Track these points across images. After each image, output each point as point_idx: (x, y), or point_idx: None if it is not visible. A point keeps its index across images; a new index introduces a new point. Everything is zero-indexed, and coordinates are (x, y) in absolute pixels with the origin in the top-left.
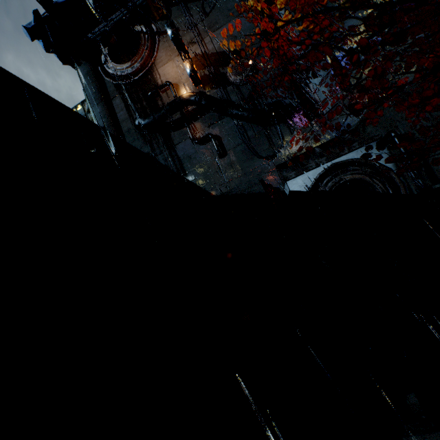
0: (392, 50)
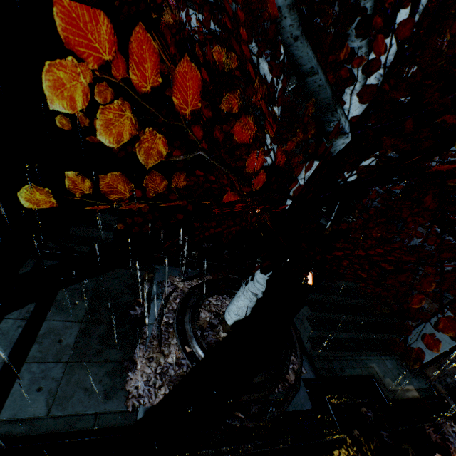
0: None
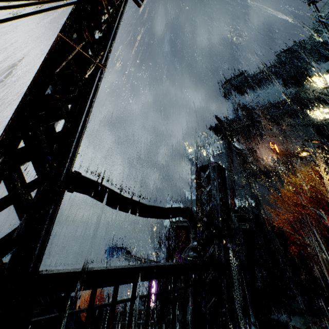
0: None
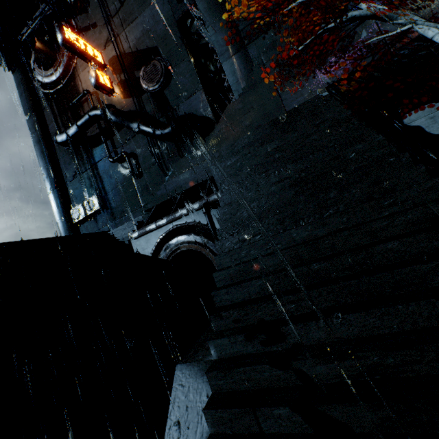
0: (291, 53)
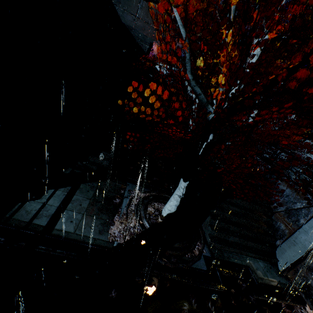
0: None
